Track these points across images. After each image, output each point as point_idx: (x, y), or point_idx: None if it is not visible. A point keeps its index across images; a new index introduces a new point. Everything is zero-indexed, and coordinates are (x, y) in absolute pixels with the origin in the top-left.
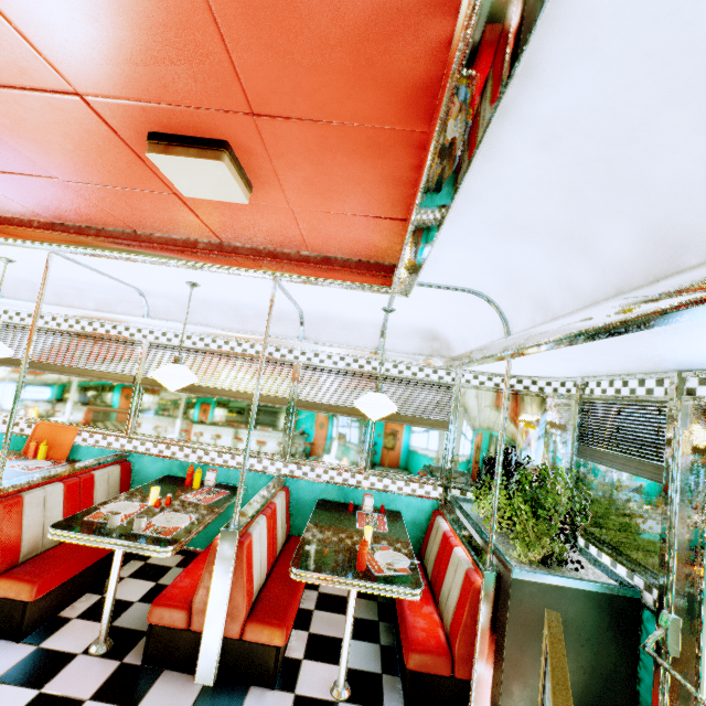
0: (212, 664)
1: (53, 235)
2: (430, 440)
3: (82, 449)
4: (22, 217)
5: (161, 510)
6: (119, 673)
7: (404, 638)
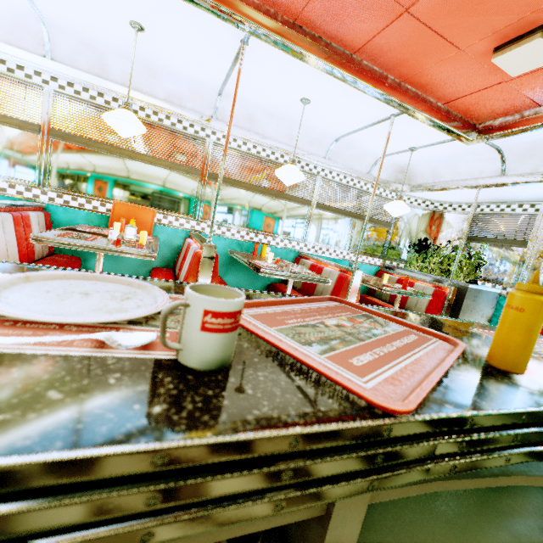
0: None
1: (298, 37)
2: (380, 234)
3: (157, 228)
4: (269, 7)
5: (281, 266)
6: None
7: None
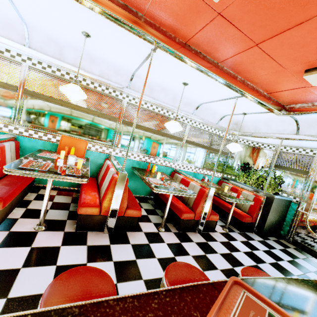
0: (202, 228)
1: (187, 52)
2: (221, 158)
3: (88, 152)
4: (171, 33)
5: (165, 181)
6: (177, 235)
7: (238, 215)
